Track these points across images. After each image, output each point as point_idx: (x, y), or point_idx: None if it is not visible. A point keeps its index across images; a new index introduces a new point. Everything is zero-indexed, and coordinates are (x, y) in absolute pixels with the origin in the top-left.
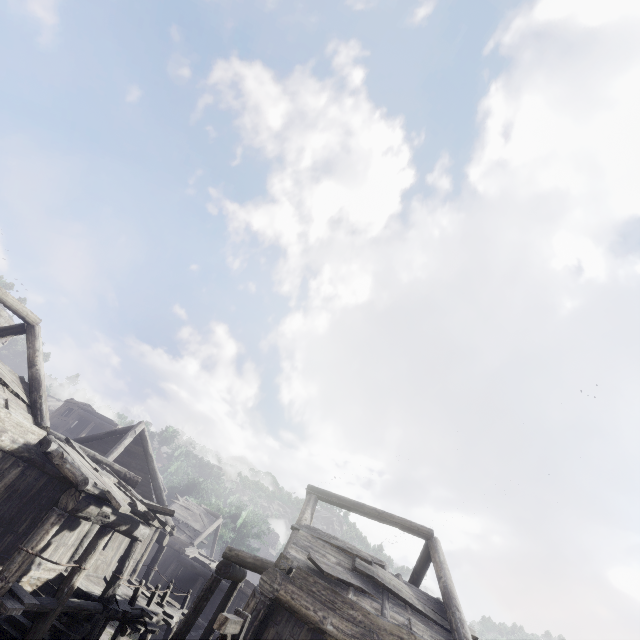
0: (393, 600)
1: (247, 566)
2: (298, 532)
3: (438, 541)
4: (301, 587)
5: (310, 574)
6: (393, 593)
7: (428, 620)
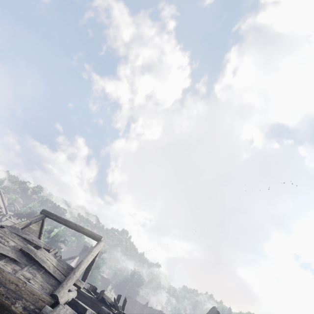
0: (36, 266)
1: None
2: (3, 229)
3: (102, 242)
4: None
5: None
6: (38, 263)
7: (52, 277)
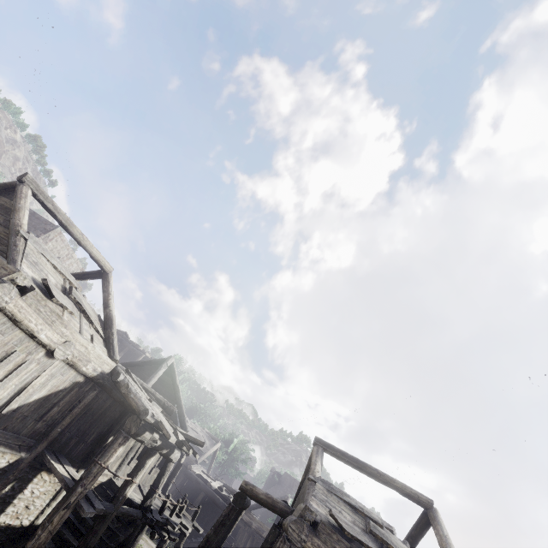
0: None
1: (260, 501)
2: (314, 484)
3: (438, 513)
4: (325, 542)
5: (333, 531)
6: None
7: None
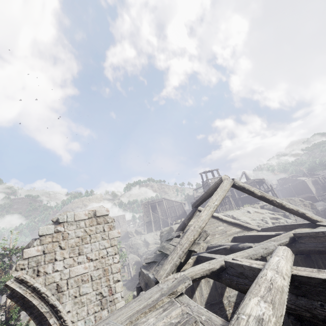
0: None
1: None
2: None
3: None
4: None
5: None
6: None
7: None
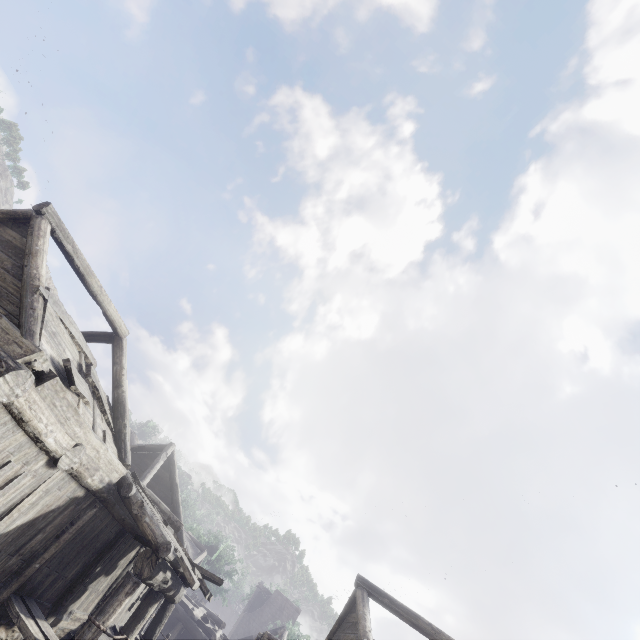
0: None
1: None
2: None
3: None
4: None
5: None
6: None
7: None
